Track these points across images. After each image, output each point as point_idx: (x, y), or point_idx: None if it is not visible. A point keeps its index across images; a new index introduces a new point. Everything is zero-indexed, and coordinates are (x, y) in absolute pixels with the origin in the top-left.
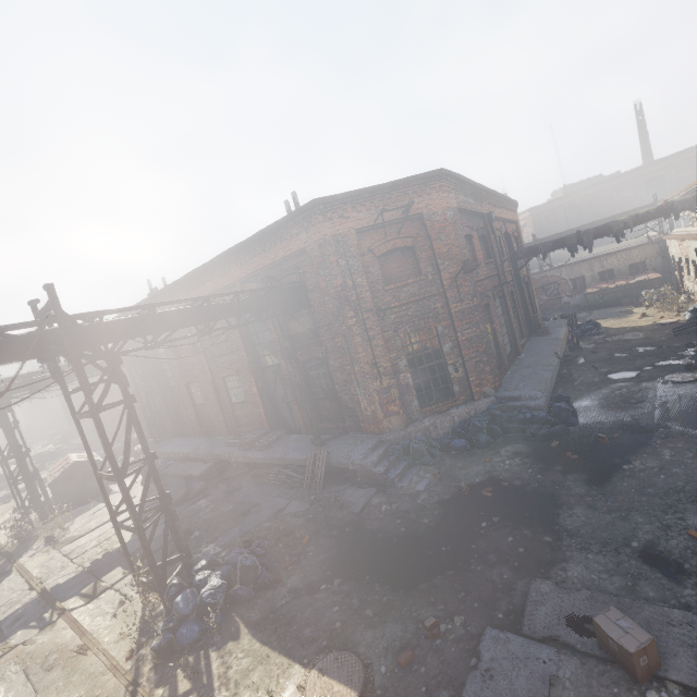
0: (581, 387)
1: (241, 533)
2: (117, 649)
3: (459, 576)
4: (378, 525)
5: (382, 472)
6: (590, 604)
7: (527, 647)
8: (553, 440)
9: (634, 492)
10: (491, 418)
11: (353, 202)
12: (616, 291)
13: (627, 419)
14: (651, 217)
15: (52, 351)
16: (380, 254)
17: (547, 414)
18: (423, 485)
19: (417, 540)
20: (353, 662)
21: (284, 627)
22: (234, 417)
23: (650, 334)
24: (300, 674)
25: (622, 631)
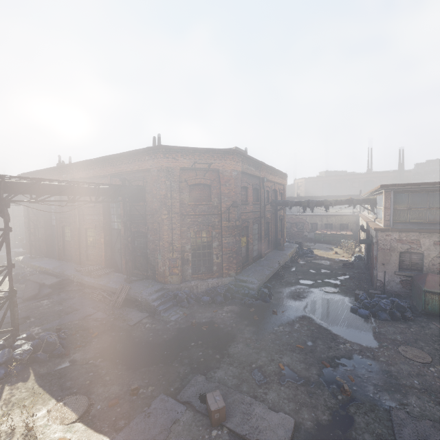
0: (284, 283)
1: (59, 324)
2: None
3: (164, 367)
4: (139, 334)
5: (156, 305)
6: (215, 389)
7: (174, 405)
8: (253, 308)
9: (270, 341)
10: (228, 289)
11: (182, 152)
12: (330, 236)
13: (293, 305)
14: (343, 203)
15: None
16: (191, 184)
17: (255, 293)
18: (175, 317)
19: (155, 346)
20: (84, 401)
21: (57, 379)
22: (86, 254)
23: (332, 264)
24: (52, 404)
25: (215, 401)
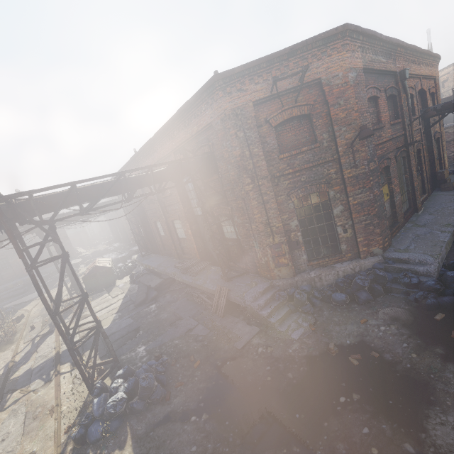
0: None
1: (161, 343)
2: (65, 420)
3: None
4: (251, 366)
5: (266, 315)
6: None
7: None
8: (438, 311)
9: None
10: (374, 278)
11: (250, 73)
12: None
13: None
14: None
15: (0, 222)
16: (276, 124)
17: (436, 282)
18: (298, 334)
19: (277, 396)
20: None
21: (155, 450)
22: (180, 247)
23: None
24: None
25: None
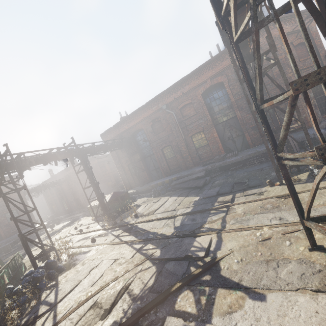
0: None
1: None
2: None
3: None
4: None
5: None
6: None
7: None
8: None
9: None
10: None
11: (284, 20)
12: None
13: None
14: None
15: None
16: (295, 45)
17: None
18: None
19: None
20: None
21: None
22: (198, 155)
23: None
24: None
25: None
